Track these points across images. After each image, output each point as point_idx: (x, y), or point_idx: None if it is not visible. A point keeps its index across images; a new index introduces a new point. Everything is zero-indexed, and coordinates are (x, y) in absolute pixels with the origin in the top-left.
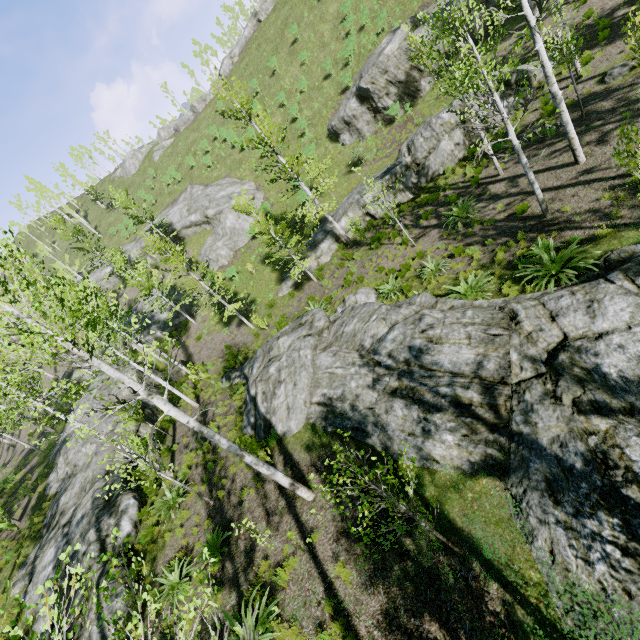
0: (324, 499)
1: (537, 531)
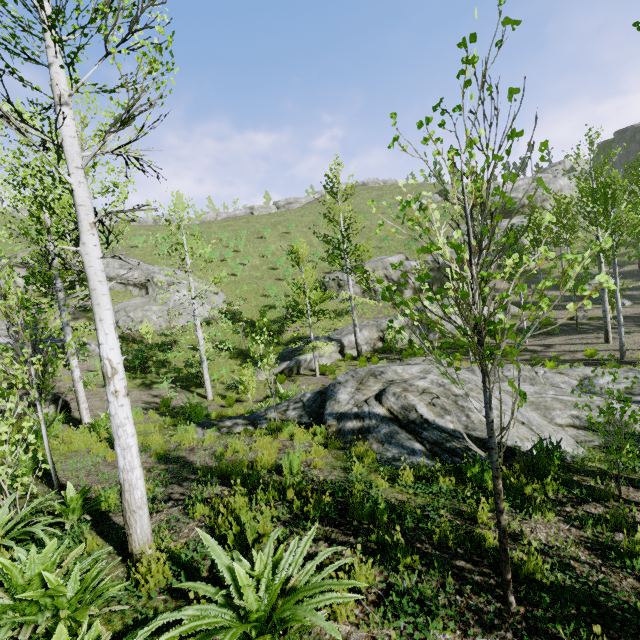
0: None
1: None
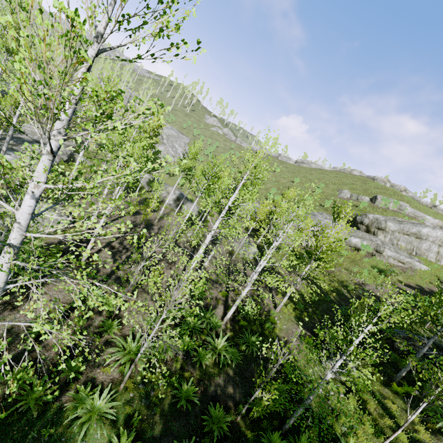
0: None
1: None
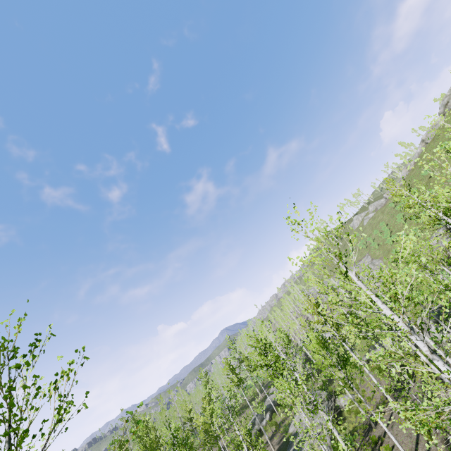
0: None
1: None
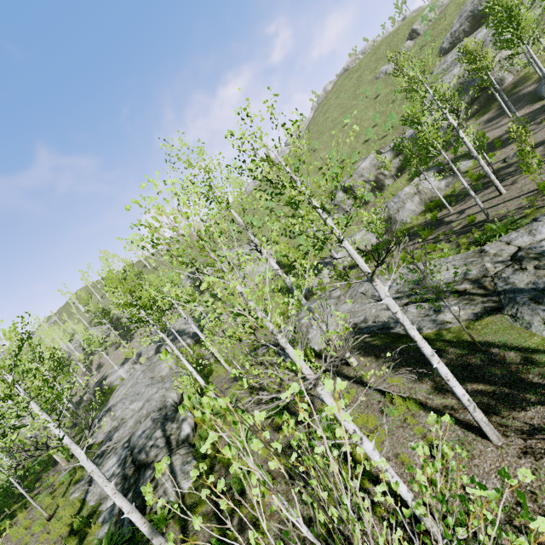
0: (366, 361)
1: (532, 320)
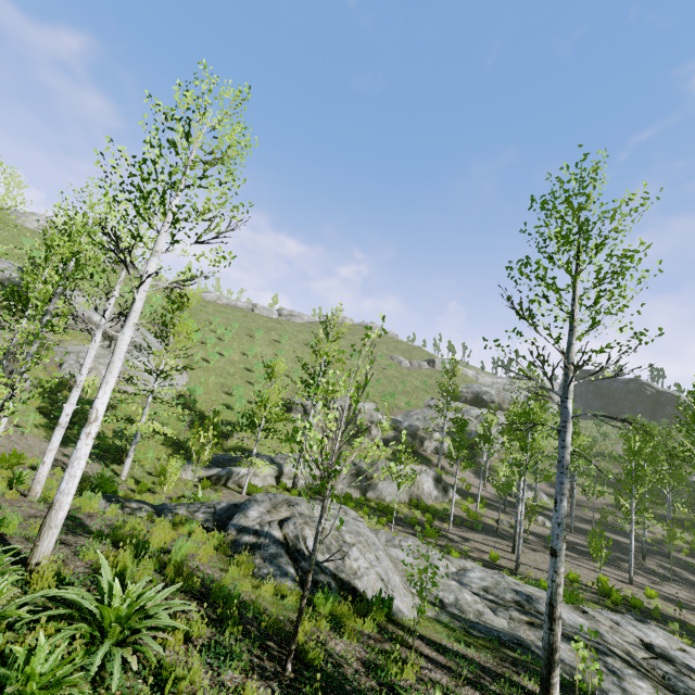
0: None
1: None
